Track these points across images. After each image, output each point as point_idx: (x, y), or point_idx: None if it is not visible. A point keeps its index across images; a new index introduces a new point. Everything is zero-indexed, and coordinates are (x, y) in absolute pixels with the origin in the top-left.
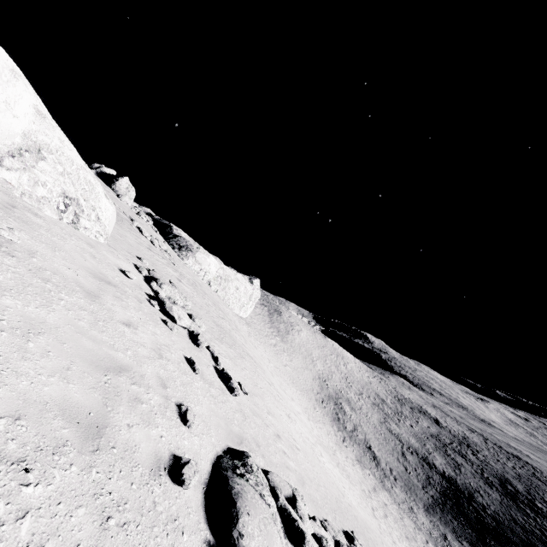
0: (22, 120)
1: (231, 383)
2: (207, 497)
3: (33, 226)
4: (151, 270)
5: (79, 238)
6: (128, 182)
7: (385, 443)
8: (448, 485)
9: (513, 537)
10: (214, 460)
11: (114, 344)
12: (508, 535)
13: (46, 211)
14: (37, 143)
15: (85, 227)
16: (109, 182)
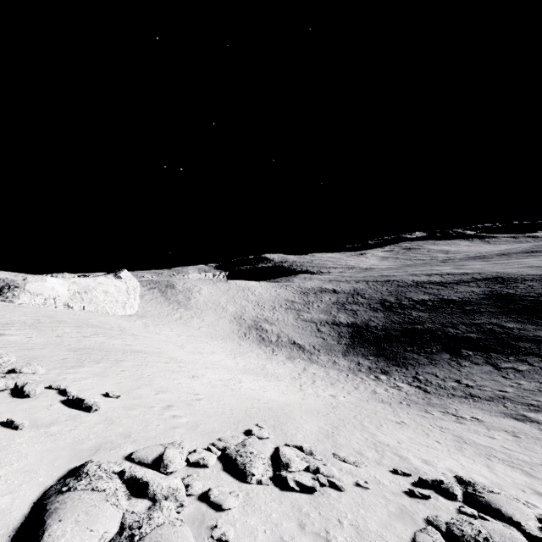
0: None
1: (85, 404)
2: (16, 539)
3: None
4: None
5: None
6: None
7: (304, 331)
8: (352, 329)
9: (395, 333)
10: (40, 497)
11: None
12: (392, 333)
13: None
14: None
15: None
16: None
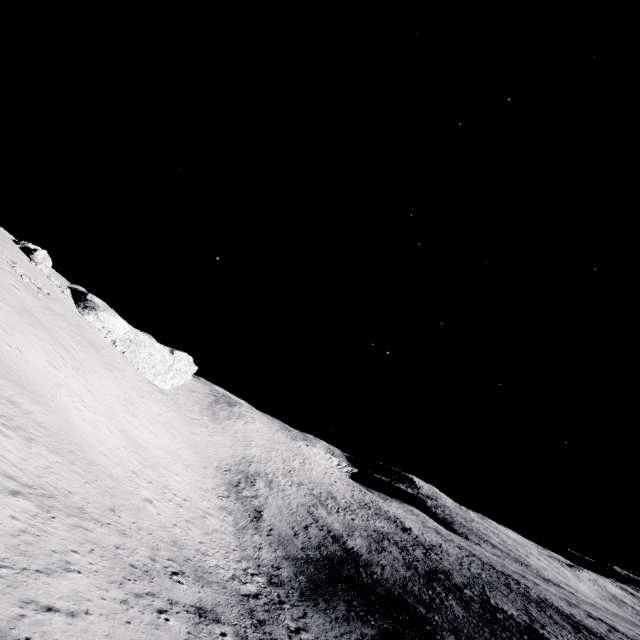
0: None
1: None
2: None
3: None
4: None
5: None
6: (46, 254)
7: (289, 515)
8: (344, 554)
9: (380, 590)
10: None
11: None
12: (376, 588)
13: None
14: None
15: None
16: (29, 253)
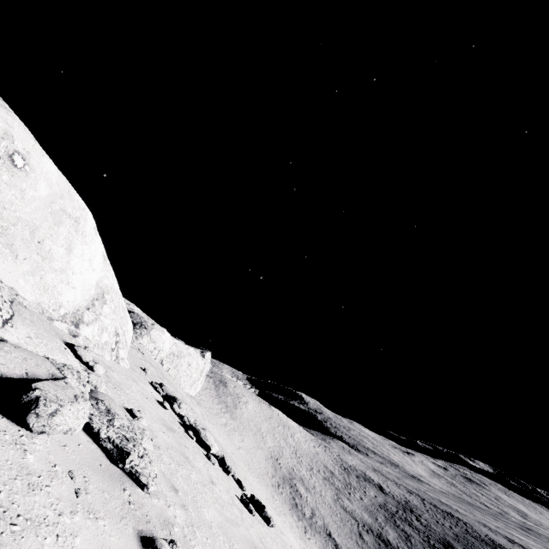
0: (97, 271)
1: (265, 512)
2: None
3: (122, 387)
4: (163, 385)
5: (129, 377)
6: None
7: (343, 524)
8: None
9: None
10: None
11: (233, 517)
12: None
13: (106, 356)
14: (102, 288)
15: (122, 358)
16: None
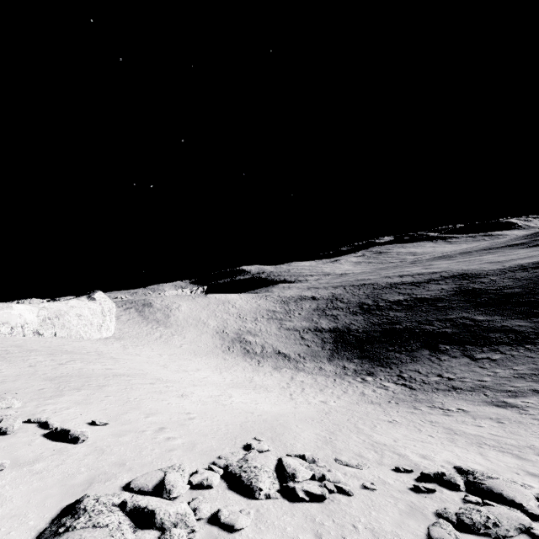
0: None
1: (71, 435)
2: None
3: None
4: None
5: None
6: None
7: (288, 340)
8: (335, 334)
9: (376, 334)
10: None
11: None
12: (373, 335)
13: None
14: None
15: None
16: None
